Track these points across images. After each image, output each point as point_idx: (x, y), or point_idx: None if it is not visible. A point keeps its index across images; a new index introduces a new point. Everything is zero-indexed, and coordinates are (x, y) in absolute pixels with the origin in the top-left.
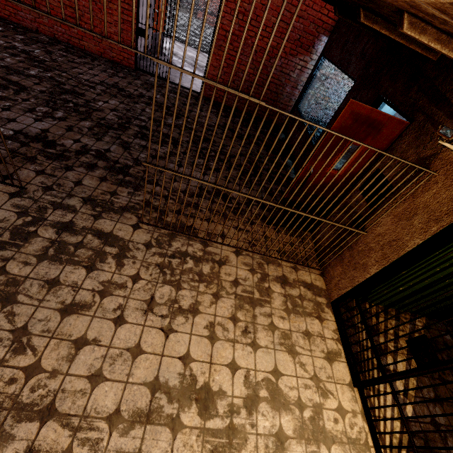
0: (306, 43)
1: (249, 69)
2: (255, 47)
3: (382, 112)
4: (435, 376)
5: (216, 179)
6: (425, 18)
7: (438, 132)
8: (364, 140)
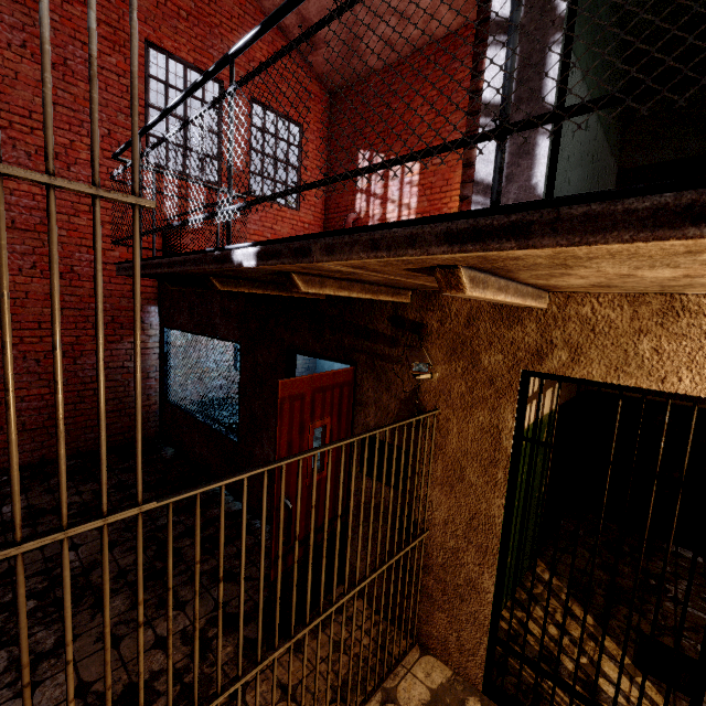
0: (129, 321)
1: (37, 389)
2: (32, 354)
3: (323, 373)
4: (633, 636)
5: (76, 670)
6: (320, 273)
7: (412, 371)
8: (325, 413)
